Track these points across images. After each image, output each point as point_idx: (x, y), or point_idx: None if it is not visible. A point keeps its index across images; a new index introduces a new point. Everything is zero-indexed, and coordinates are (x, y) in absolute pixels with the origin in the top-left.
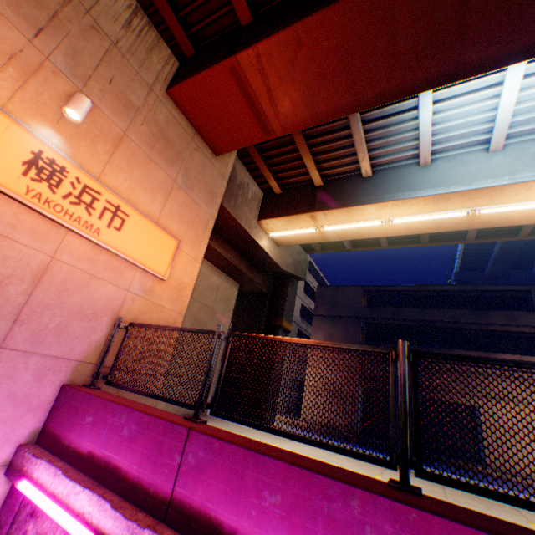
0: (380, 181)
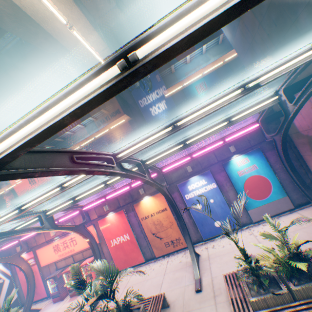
0: None
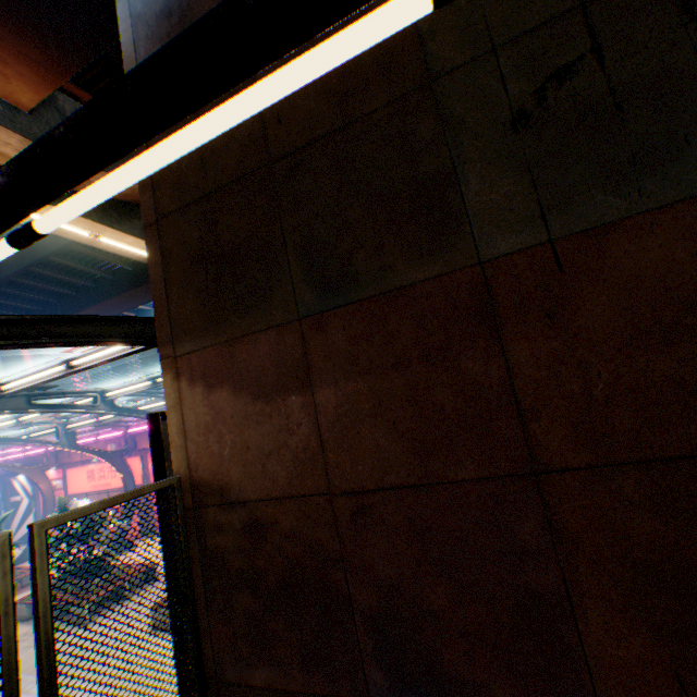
0: (48, 353)
